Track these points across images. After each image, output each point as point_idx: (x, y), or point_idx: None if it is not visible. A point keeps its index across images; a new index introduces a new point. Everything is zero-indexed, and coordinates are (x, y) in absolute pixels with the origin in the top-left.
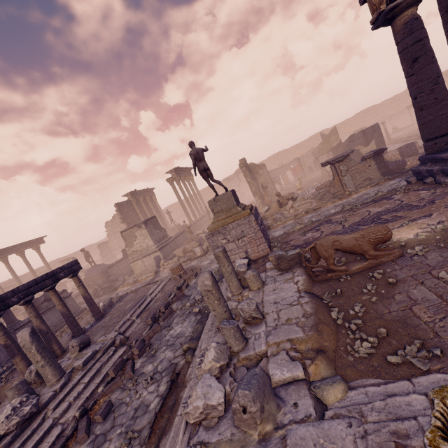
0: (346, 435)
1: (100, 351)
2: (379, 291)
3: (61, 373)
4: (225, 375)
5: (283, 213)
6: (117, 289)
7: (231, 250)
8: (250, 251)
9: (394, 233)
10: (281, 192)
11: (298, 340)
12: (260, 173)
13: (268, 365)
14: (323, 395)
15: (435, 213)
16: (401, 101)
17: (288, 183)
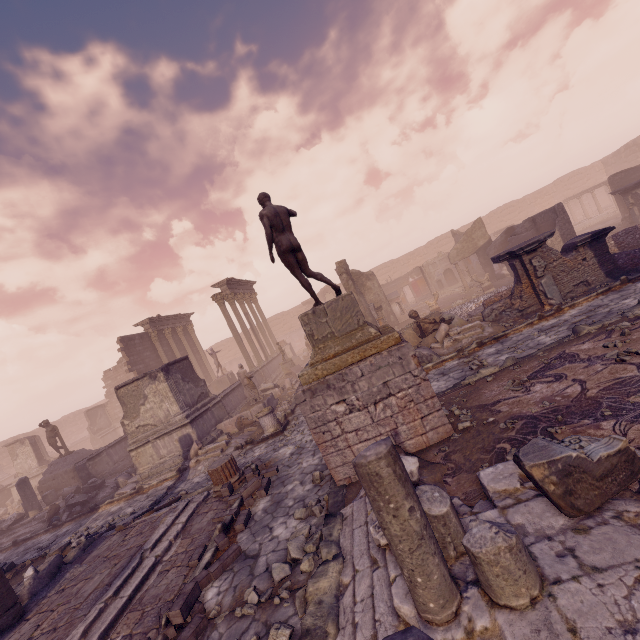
0: None
1: None
2: None
3: None
4: None
5: (431, 348)
6: (97, 508)
7: (357, 429)
8: (404, 431)
9: None
10: (401, 317)
11: None
12: (368, 287)
13: None
14: None
15: None
16: (550, 196)
17: (407, 306)
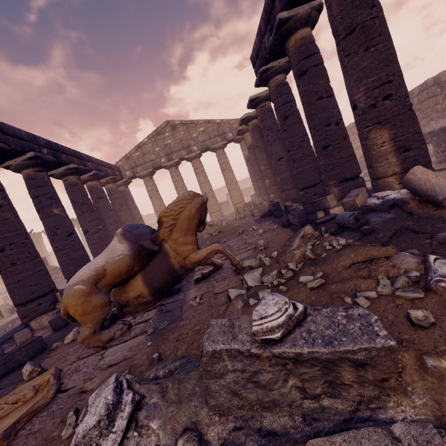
0: None
1: None
2: None
3: None
4: None
5: None
6: None
7: None
8: None
9: None
10: None
11: None
12: None
13: None
14: None
15: None
16: None
17: None
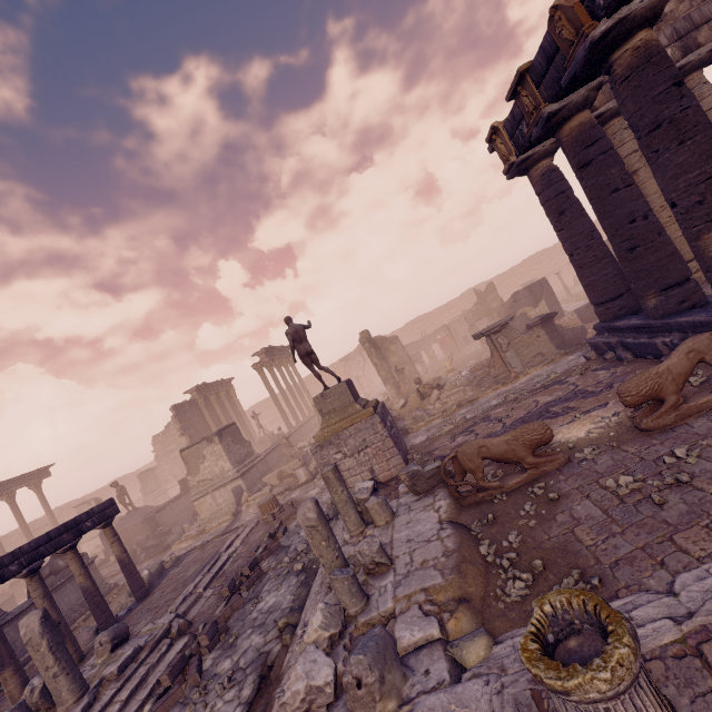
0: (481, 695)
1: (146, 647)
2: (539, 512)
3: (82, 688)
4: (338, 649)
5: (427, 409)
6: (170, 547)
7: (349, 469)
8: (377, 469)
9: (563, 431)
10: (425, 375)
11: (435, 588)
12: (392, 350)
13: (395, 627)
14: (462, 656)
15: (611, 402)
16: None
17: (436, 362)
